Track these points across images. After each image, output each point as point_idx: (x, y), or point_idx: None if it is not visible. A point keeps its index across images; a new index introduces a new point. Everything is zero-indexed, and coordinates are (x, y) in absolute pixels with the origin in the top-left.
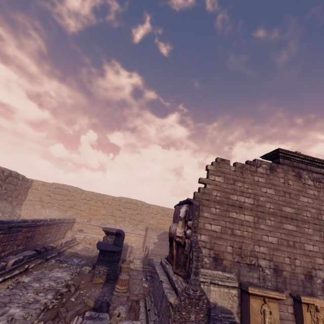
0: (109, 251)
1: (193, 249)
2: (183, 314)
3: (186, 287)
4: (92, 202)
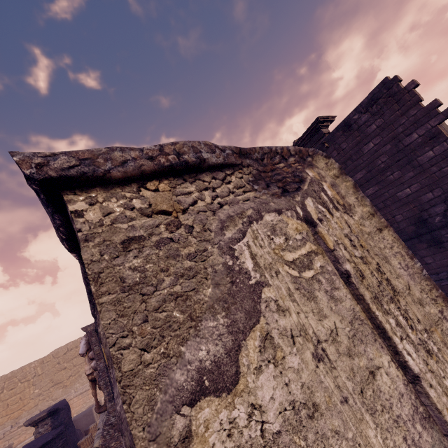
0: (42, 446)
1: (99, 380)
2: (113, 445)
3: (106, 419)
4: (5, 394)
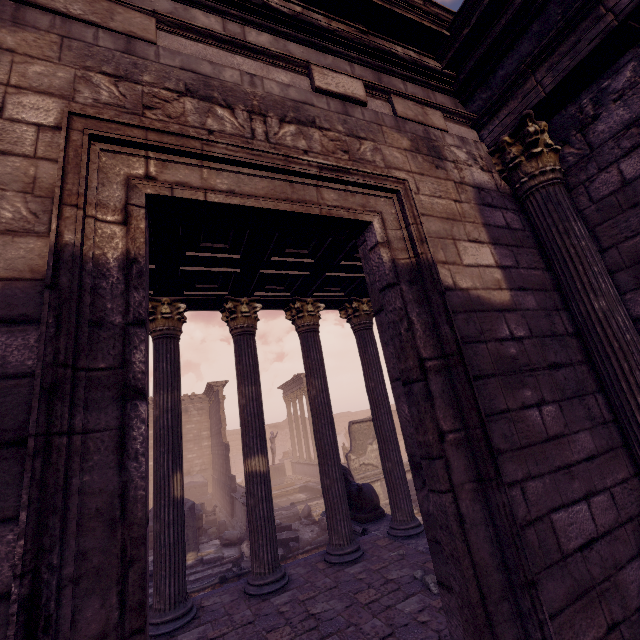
0: None
1: None
2: None
3: None
4: None
